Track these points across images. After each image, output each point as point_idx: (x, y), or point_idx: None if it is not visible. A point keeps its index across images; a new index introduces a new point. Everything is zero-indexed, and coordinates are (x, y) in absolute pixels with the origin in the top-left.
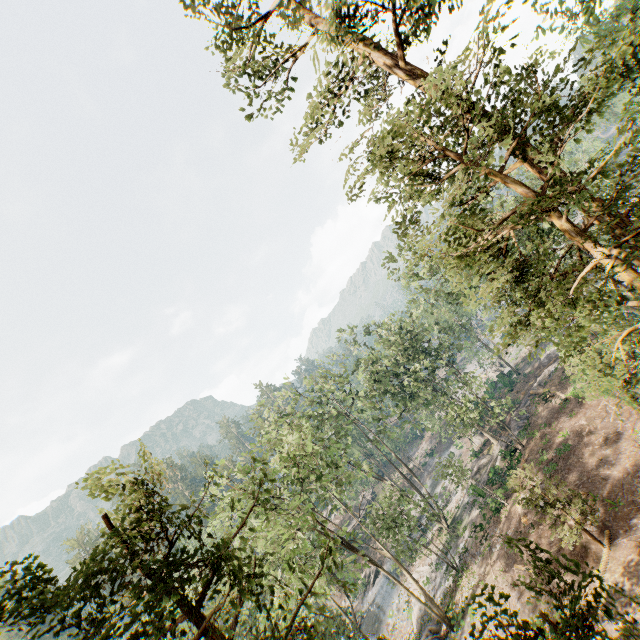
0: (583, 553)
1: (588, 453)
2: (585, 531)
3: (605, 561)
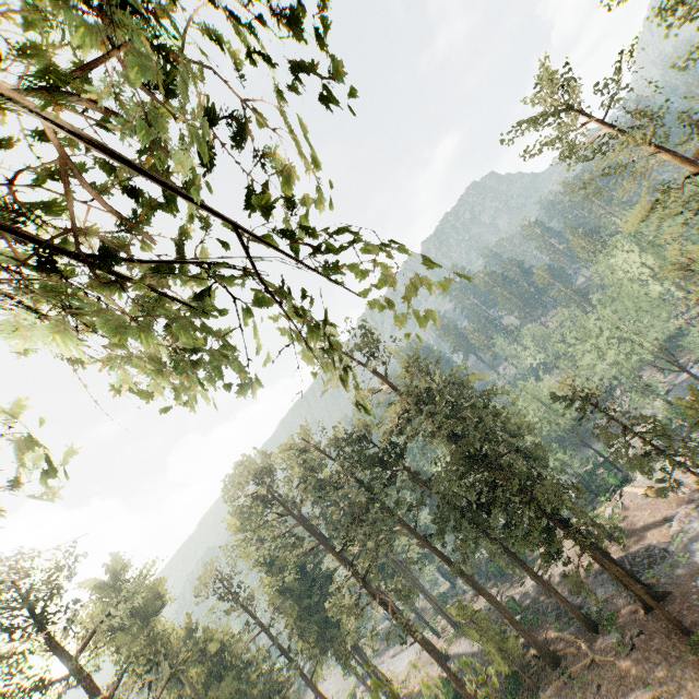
0: None
1: None
2: None
3: None
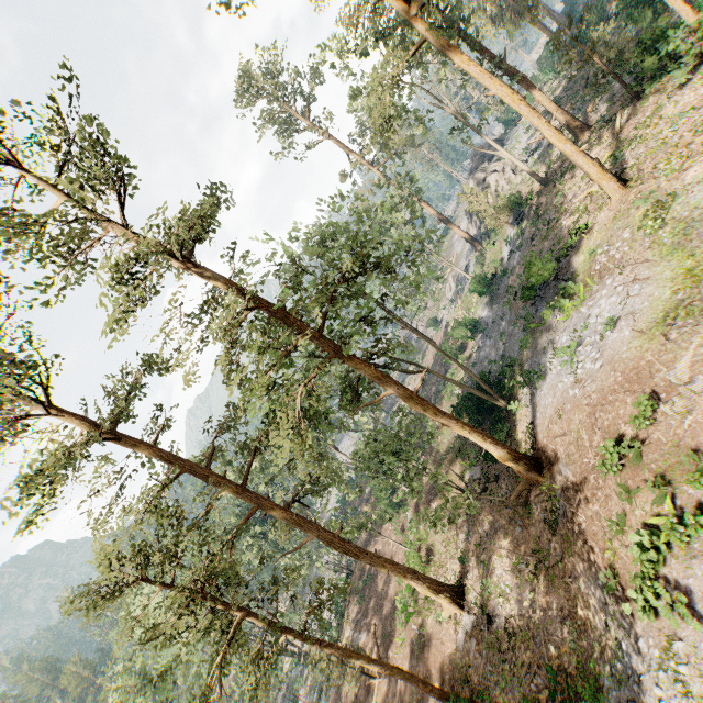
0: (369, 686)
1: (380, 581)
2: (364, 673)
3: (377, 692)
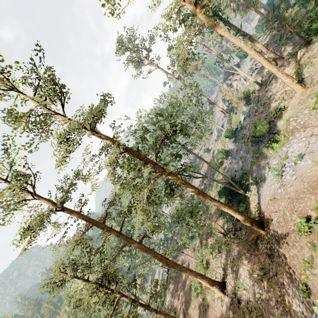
0: None
1: (183, 274)
2: None
3: None
